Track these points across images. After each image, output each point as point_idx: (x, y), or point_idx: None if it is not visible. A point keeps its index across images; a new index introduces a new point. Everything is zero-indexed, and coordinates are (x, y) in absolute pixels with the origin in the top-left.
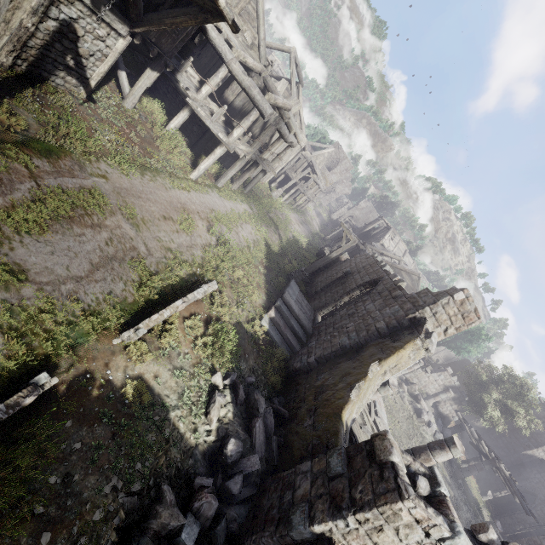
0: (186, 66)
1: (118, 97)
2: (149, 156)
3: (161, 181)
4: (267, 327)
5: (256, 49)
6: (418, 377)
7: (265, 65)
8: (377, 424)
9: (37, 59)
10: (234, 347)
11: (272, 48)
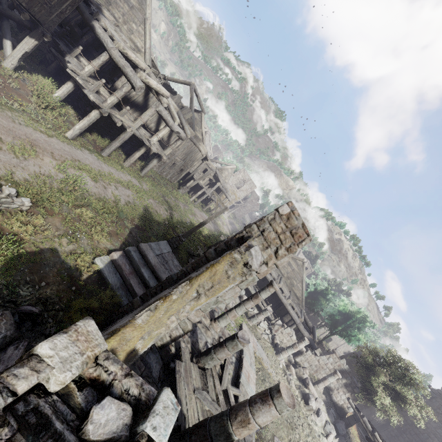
0: (76, 53)
1: (1, 60)
2: (11, 100)
3: (10, 115)
4: (101, 266)
5: (143, 55)
6: (308, 361)
7: (149, 66)
8: (229, 394)
9: None
10: (2, 256)
11: (178, 82)
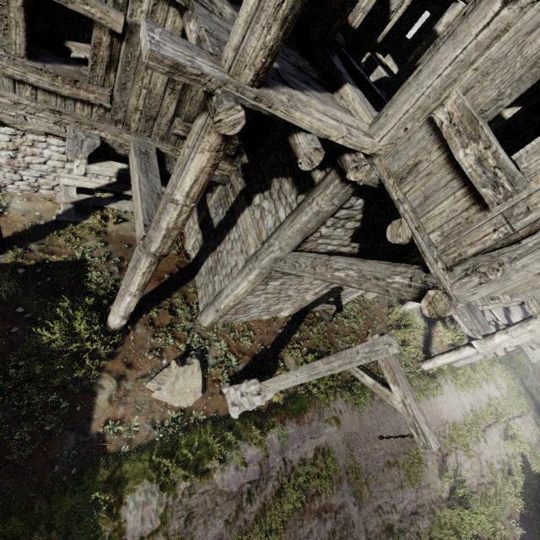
0: None
1: None
2: None
3: None
4: None
5: None
6: None
7: None
8: None
9: (308, 305)
10: None
11: None
